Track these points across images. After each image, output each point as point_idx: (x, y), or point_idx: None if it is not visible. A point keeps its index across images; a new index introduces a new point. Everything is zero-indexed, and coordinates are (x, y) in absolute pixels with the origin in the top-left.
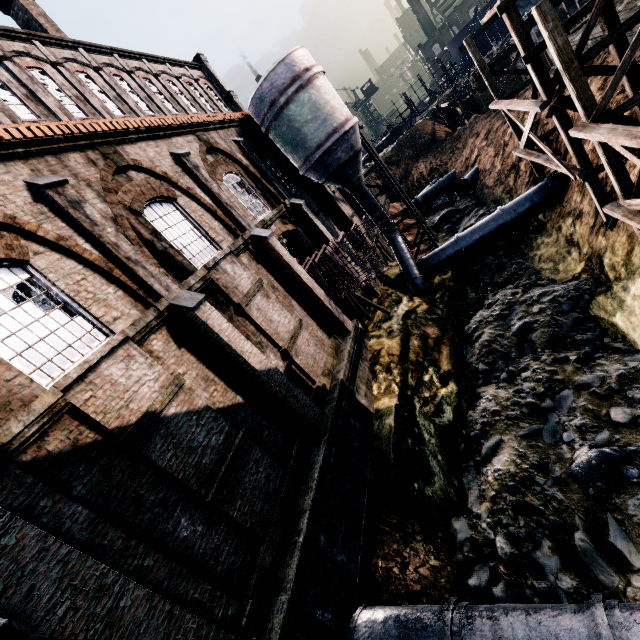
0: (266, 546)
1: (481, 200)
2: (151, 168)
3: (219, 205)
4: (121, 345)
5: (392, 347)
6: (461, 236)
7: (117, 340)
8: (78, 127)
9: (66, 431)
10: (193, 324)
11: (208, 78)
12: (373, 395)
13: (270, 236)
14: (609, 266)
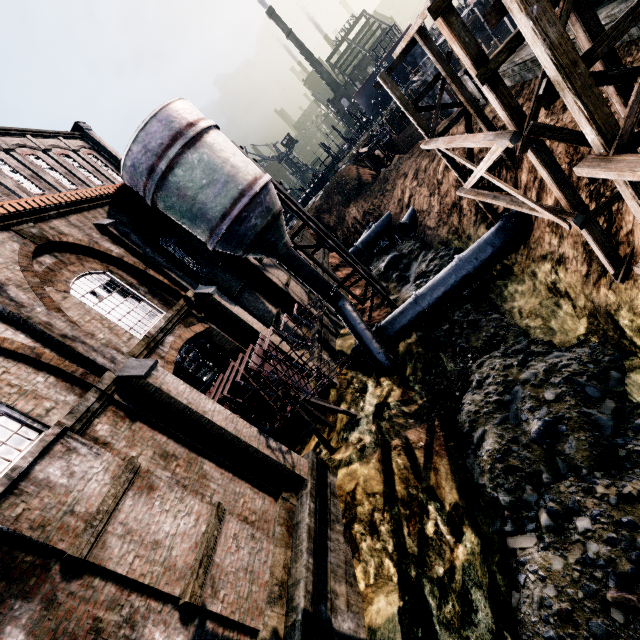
0: None
1: (426, 242)
2: None
3: (49, 341)
4: None
5: (370, 479)
6: (420, 295)
7: None
8: None
9: None
10: None
11: (94, 147)
12: (359, 593)
13: (150, 371)
14: (632, 329)
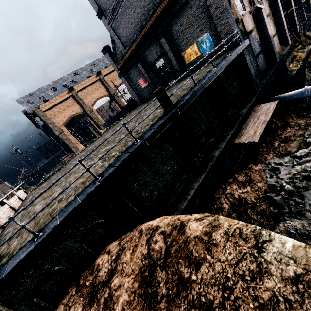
0: (261, 74)
1: None
2: None
3: None
4: (248, 13)
5: (302, 56)
6: None
7: (249, 10)
8: None
9: (241, 26)
10: (258, 15)
11: None
12: (289, 67)
13: None
14: None
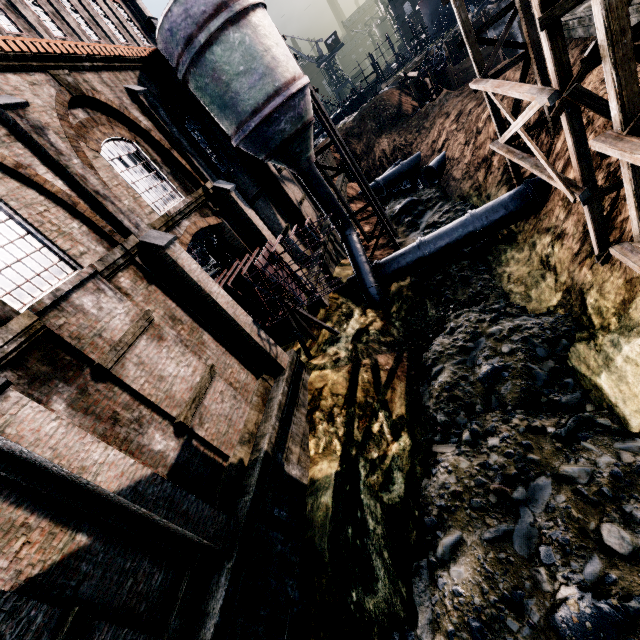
0: None
1: (446, 193)
2: None
3: (84, 193)
4: None
5: (337, 383)
6: (425, 241)
7: None
8: None
9: None
10: None
11: None
12: (309, 456)
13: (169, 244)
14: (594, 308)
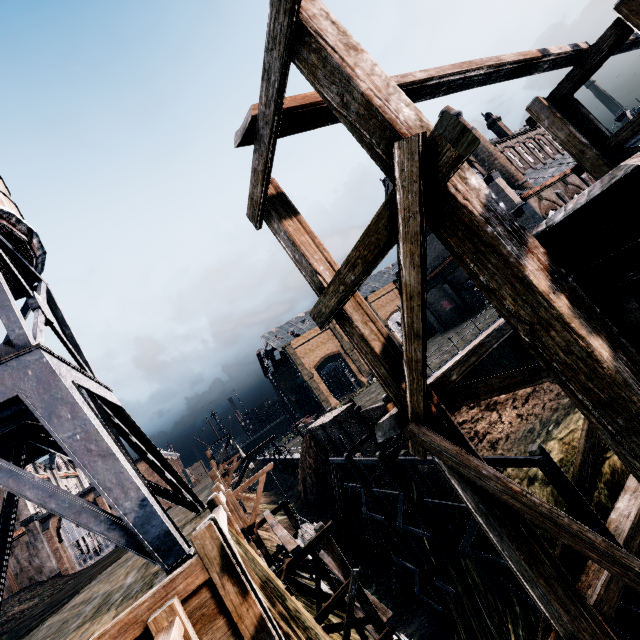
0: None
1: None
2: (574, 184)
3: None
4: None
5: None
6: None
7: None
8: (560, 176)
9: None
10: None
11: None
12: None
13: None
14: None
